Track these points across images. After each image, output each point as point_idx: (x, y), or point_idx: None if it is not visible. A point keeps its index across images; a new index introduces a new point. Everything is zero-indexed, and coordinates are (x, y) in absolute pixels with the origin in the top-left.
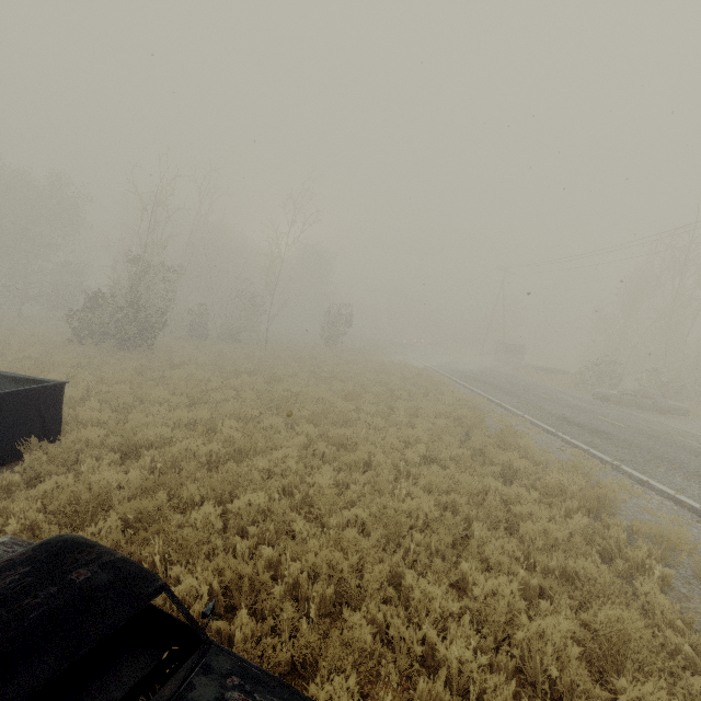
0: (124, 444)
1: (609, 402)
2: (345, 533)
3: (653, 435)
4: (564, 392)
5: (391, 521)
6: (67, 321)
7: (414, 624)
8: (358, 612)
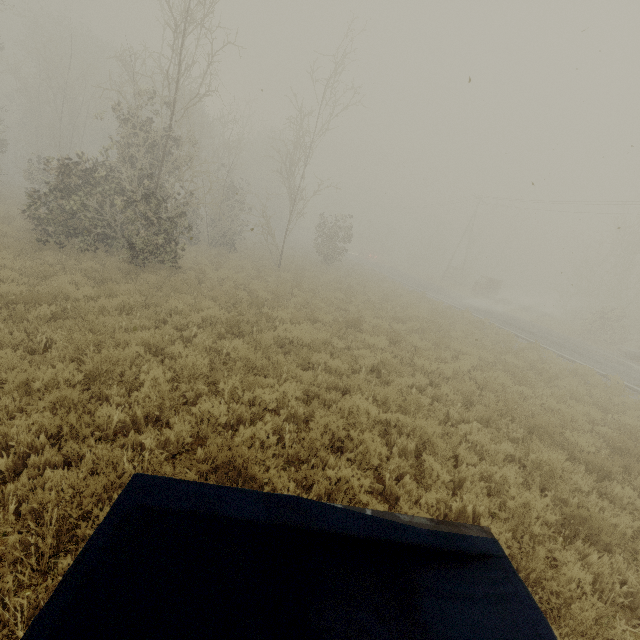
0: None
1: (639, 362)
2: None
3: None
4: (597, 348)
5: None
6: (31, 208)
7: None
8: None
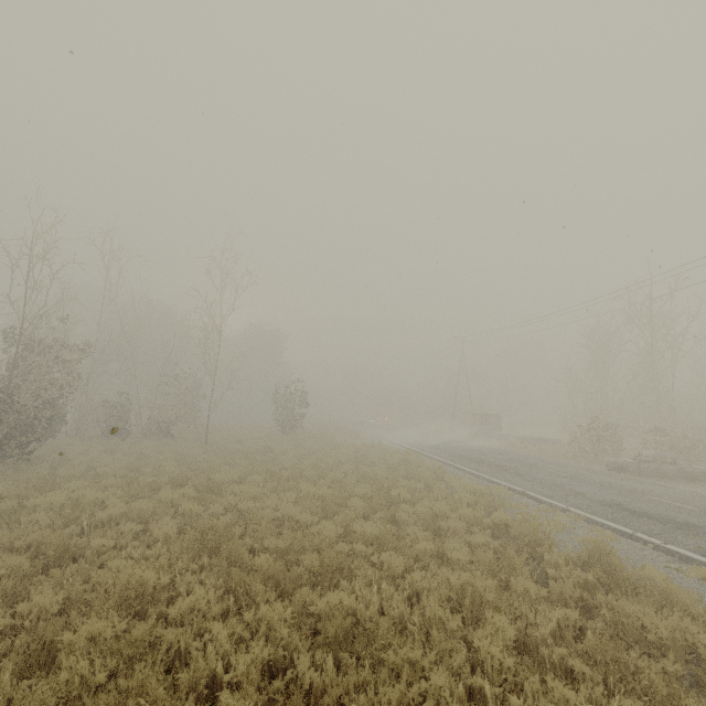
0: None
1: (627, 473)
2: None
3: None
4: (573, 465)
5: None
6: None
7: None
8: None
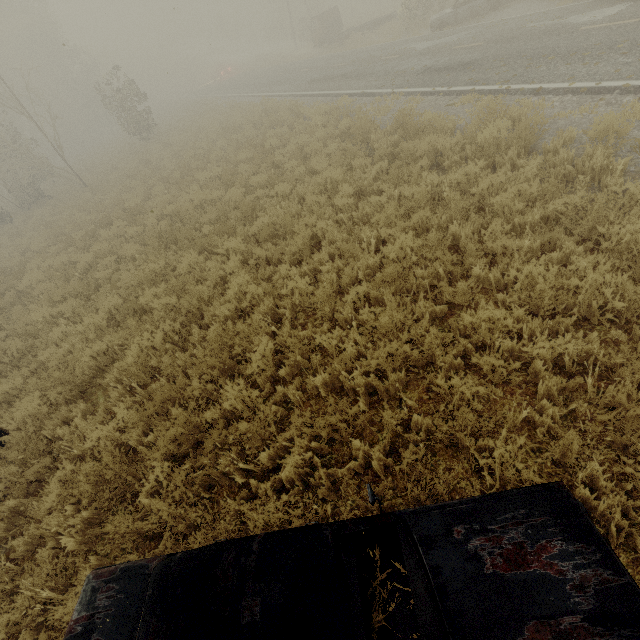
0: (71, 388)
1: (447, 27)
2: (364, 316)
3: (511, 37)
4: (404, 41)
5: (393, 277)
6: None
7: (487, 346)
8: (439, 371)
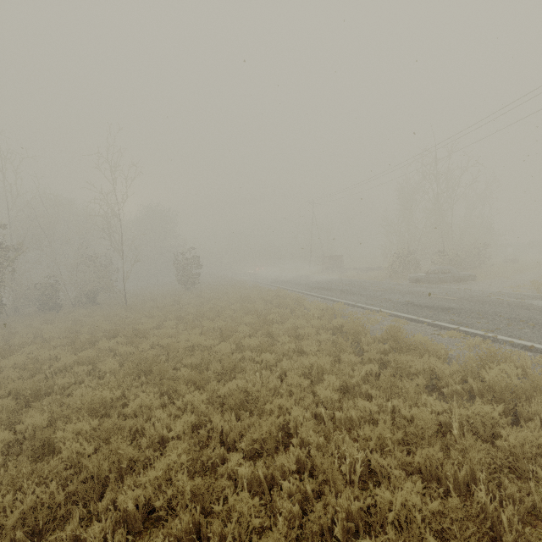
0: None
1: (421, 282)
2: None
3: (481, 300)
4: (388, 283)
5: None
6: None
7: None
8: None
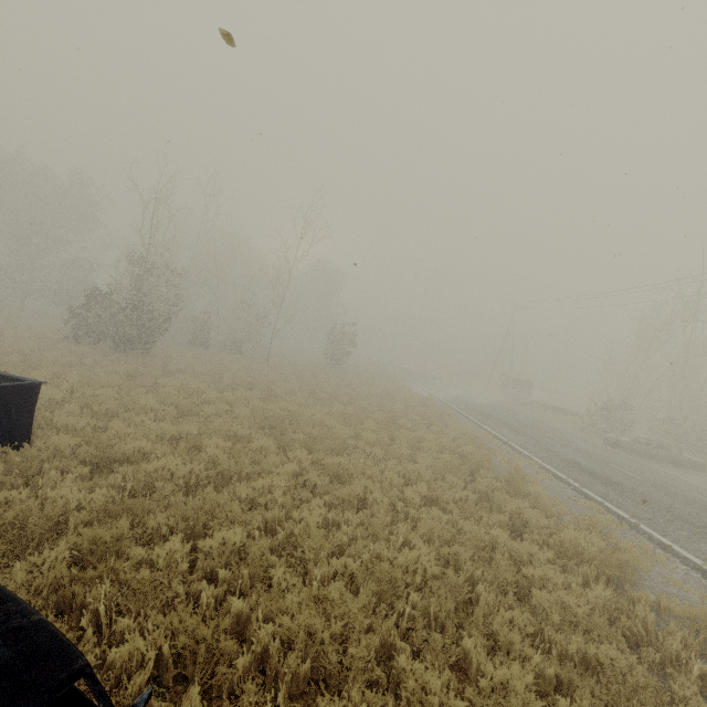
0: (97, 455)
1: (620, 449)
2: (330, 588)
3: (671, 491)
4: (573, 435)
5: (385, 577)
6: (66, 318)
7: None
8: (337, 700)
